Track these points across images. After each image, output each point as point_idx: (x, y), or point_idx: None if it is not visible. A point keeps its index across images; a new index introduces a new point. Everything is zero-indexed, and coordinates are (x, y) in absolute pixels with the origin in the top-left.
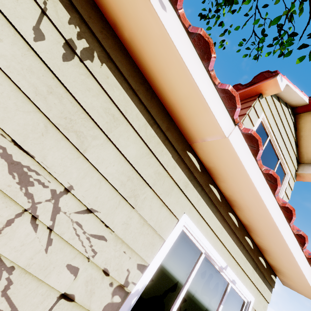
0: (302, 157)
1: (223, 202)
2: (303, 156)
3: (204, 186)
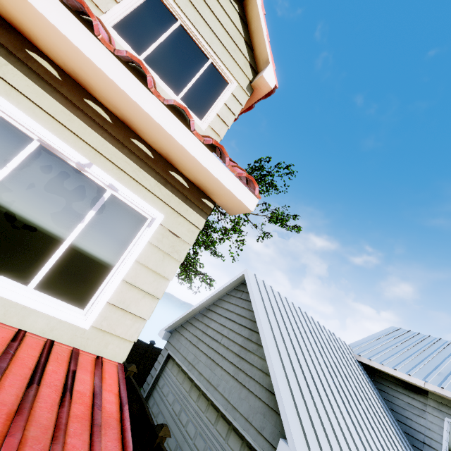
0: (258, 63)
1: (69, 83)
2: (259, 60)
3: (13, 49)
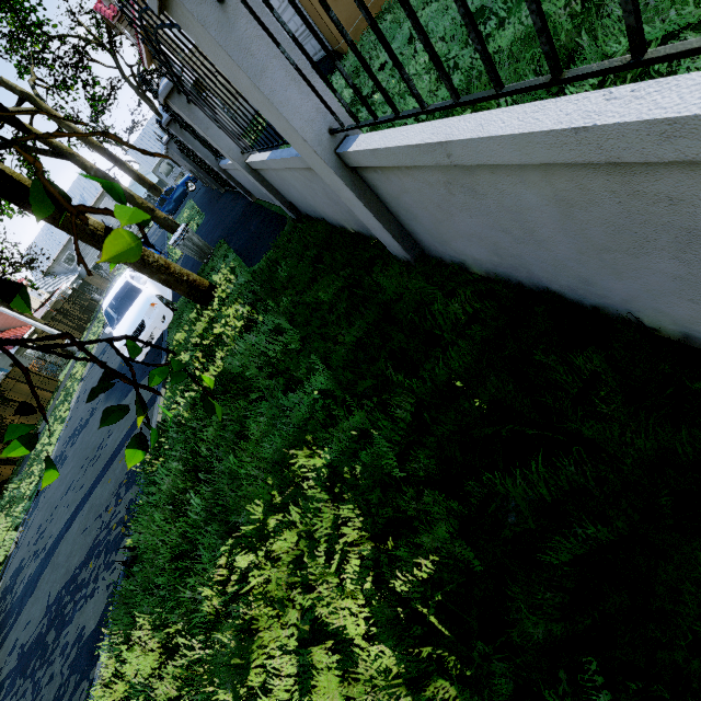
0: None
1: None
2: None
3: None
